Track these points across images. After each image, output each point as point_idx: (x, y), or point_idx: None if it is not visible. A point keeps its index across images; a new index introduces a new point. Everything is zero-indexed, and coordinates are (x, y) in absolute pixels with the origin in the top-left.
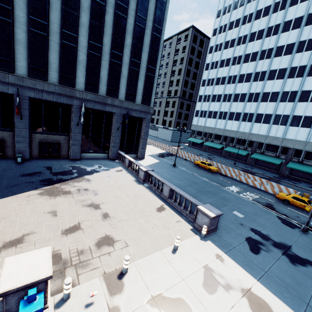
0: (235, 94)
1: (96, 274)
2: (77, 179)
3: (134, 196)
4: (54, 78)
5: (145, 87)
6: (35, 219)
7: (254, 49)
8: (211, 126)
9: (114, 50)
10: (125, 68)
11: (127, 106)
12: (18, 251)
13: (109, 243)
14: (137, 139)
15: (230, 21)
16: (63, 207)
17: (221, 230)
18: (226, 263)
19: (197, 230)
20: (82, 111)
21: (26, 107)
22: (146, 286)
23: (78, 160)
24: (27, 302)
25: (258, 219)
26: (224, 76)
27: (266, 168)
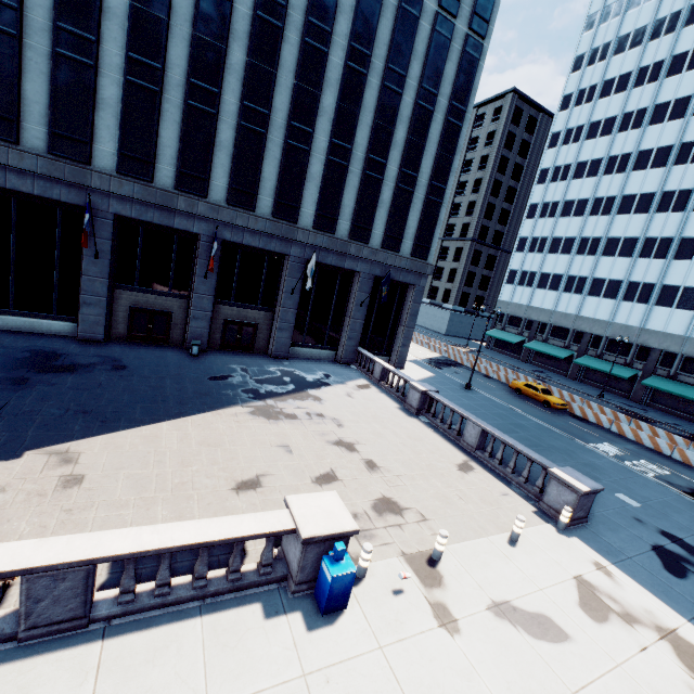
0: (609, 238)
1: (390, 552)
2: (298, 394)
3: (409, 438)
4: (266, 206)
5: (421, 222)
6: (263, 454)
7: (662, 141)
8: (544, 306)
9: (373, 154)
10: (388, 186)
11: (384, 259)
12: (262, 498)
13: (394, 511)
14: (394, 326)
15: (606, 79)
16: (296, 441)
17: (596, 523)
18: (618, 581)
19: (547, 516)
20: (310, 268)
21: (215, 258)
22: (480, 586)
23: (285, 359)
24: (333, 560)
25: (675, 515)
26: (585, 198)
27: (682, 413)
